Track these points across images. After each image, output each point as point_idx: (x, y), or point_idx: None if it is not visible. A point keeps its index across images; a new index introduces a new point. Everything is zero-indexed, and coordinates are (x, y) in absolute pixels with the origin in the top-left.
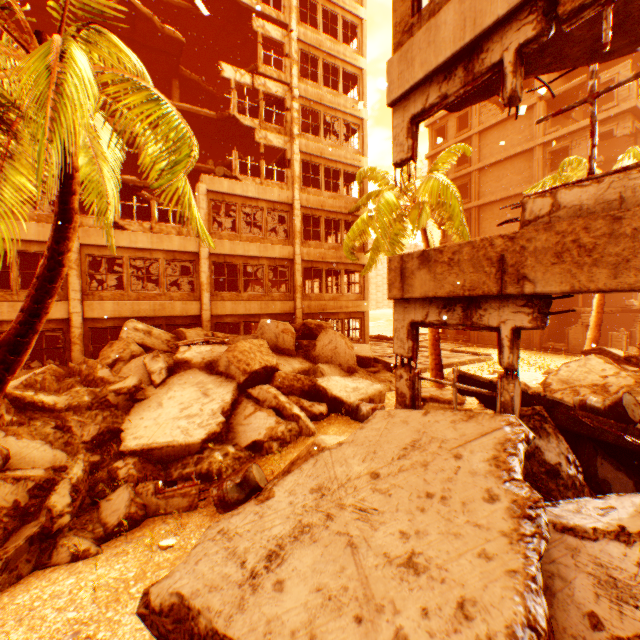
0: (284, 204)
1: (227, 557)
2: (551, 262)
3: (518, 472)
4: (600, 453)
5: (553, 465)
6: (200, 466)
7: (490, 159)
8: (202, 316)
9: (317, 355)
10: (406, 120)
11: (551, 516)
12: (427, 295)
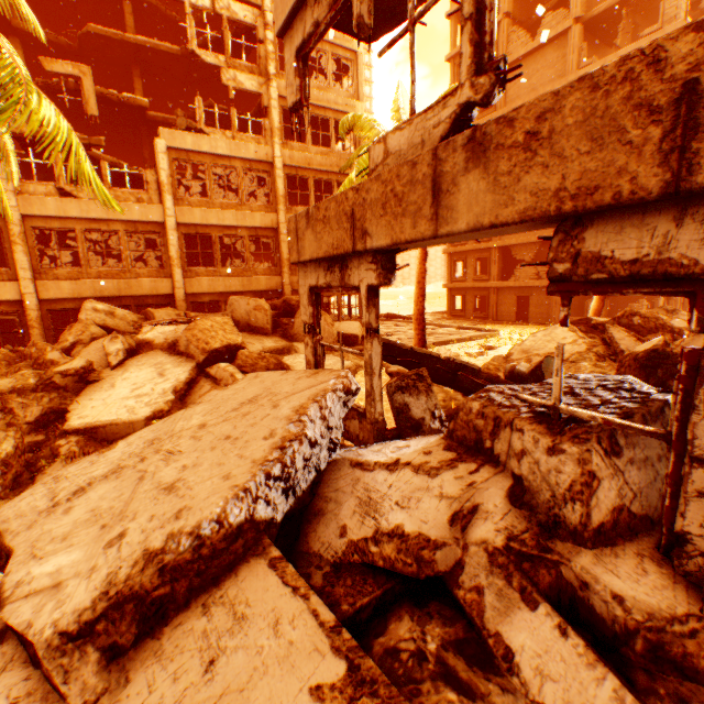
0: (263, 163)
1: (46, 495)
2: (380, 214)
3: (315, 416)
4: None
5: (418, 420)
6: None
7: (517, 102)
8: (175, 295)
9: (295, 333)
10: (293, 54)
11: (354, 455)
12: (313, 257)
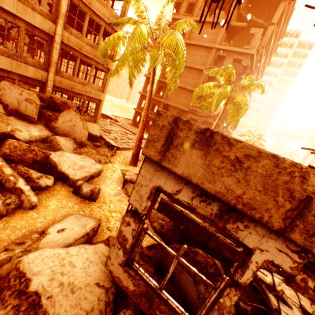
0: None
1: None
2: None
3: None
4: (217, 257)
5: None
6: None
7: (194, 41)
8: None
9: (57, 127)
10: None
11: None
12: (191, 179)
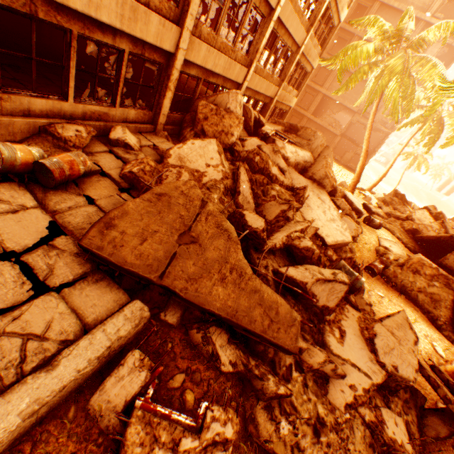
0: None
1: None
2: None
3: None
4: None
5: None
6: (354, 254)
7: (395, 2)
8: (242, 86)
9: None
10: None
11: None
12: None
